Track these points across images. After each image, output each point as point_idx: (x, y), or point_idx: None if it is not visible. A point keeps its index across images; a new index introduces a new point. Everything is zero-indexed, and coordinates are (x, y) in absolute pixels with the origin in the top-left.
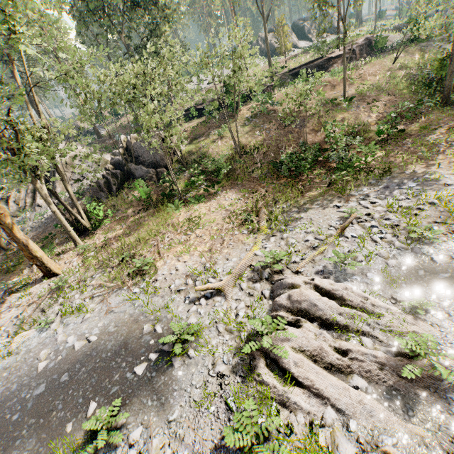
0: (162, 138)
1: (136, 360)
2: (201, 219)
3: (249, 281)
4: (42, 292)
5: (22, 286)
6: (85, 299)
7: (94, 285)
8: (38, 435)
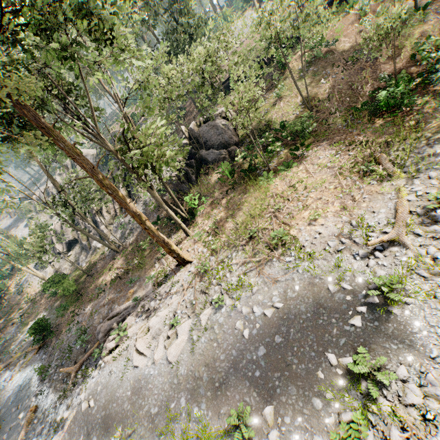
0: (223, 117)
1: (344, 315)
2: (307, 183)
3: (420, 226)
4: (188, 278)
5: (165, 277)
6: (239, 275)
7: (239, 263)
8: (294, 384)
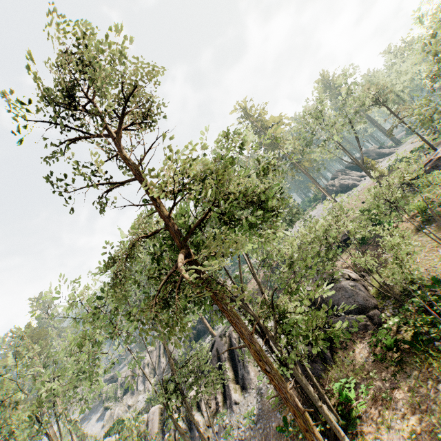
0: (346, 279)
1: None
2: None
3: None
4: None
5: None
6: None
7: None
8: None
